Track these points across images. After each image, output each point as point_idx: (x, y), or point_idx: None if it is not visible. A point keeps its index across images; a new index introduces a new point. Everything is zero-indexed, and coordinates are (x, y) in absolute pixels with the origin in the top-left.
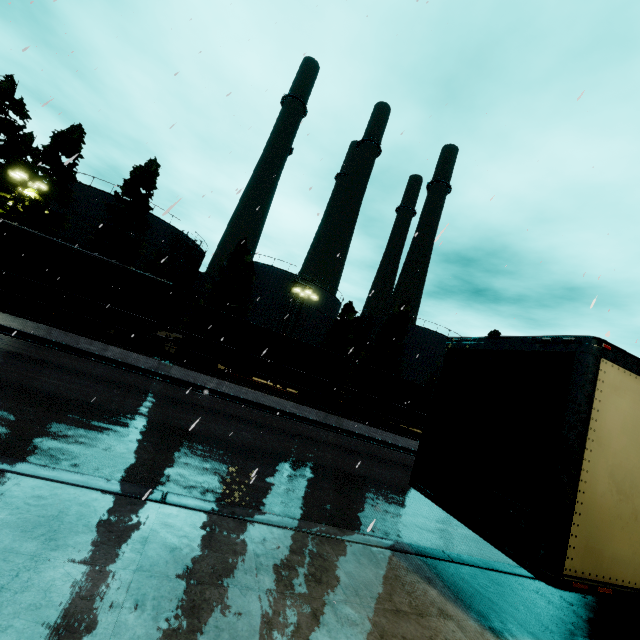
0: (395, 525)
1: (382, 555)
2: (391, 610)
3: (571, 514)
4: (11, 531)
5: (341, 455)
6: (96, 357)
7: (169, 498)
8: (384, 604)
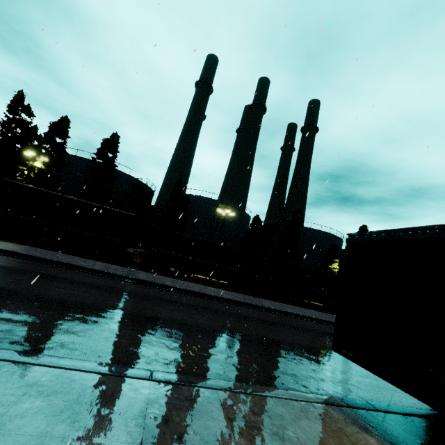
0: (322, 381)
1: (323, 410)
2: None
3: None
4: (45, 416)
5: (268, 327)
6: (89, 270)
7: (156, 376)
8: None
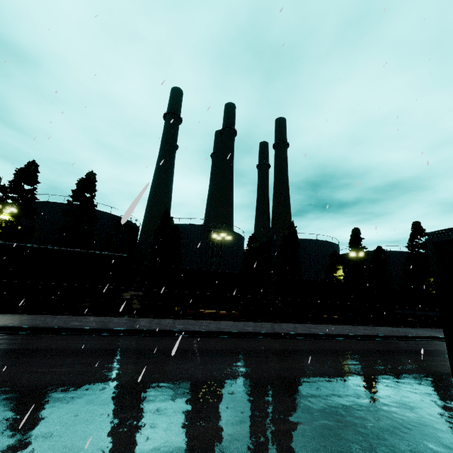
0: (436, 428)
1: None
2: None
3: None
4: None
5: (314, 360)
6: (85, 331)
7: None
8: None
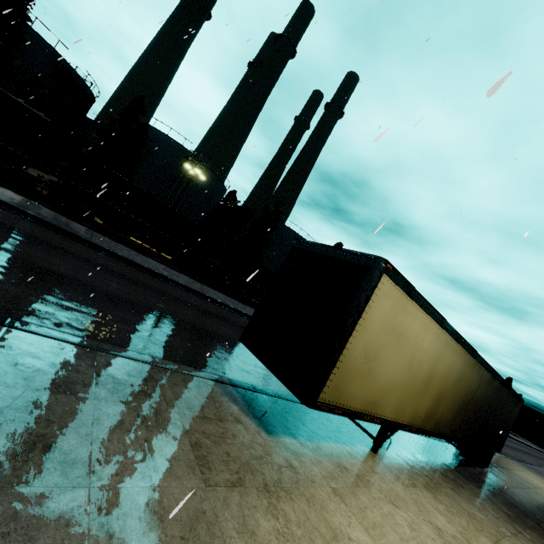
0: (224, 366)
1: (205, 383)
2: (200, 416)
3: (333, 367)
4: None
5: (196, 313)
6: None
7: (17, 324)
8: (196, 413)
